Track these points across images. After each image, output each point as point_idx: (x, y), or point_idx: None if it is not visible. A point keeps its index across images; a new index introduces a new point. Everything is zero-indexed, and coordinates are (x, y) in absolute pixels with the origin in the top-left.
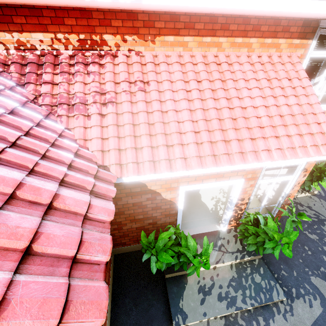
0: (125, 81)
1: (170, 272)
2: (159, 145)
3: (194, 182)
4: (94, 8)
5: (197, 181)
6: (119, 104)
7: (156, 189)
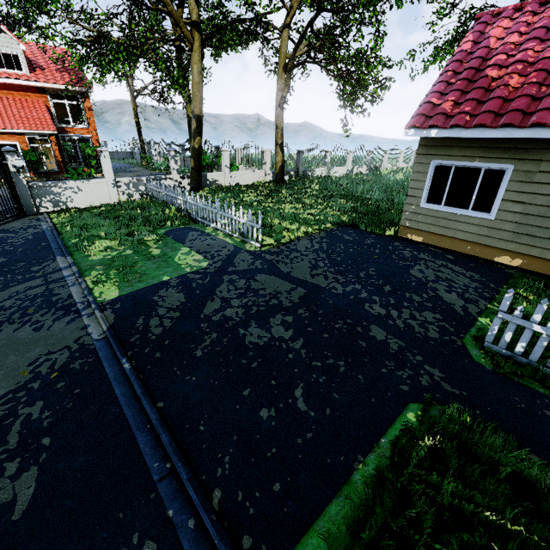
0: None
1: None
2: None
3: None
4: None
5: None
6: None
7: None
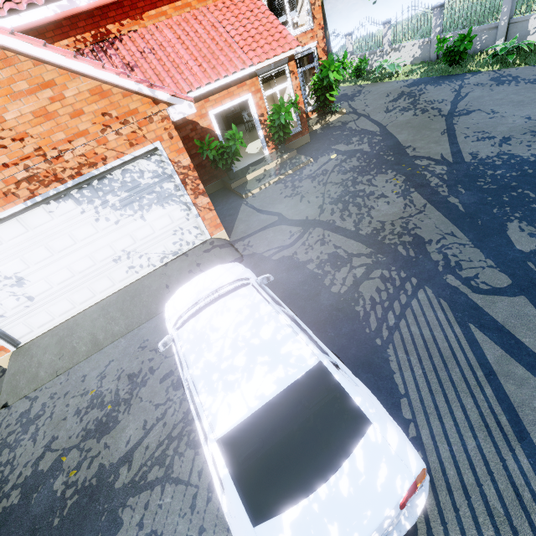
0: (136, 52)
1: (233, 182)
2: (178, 79)
3: (216, 105)
4: (94, 9)
5: (218, 103)
6: (141, 67)
7: (193, 119)
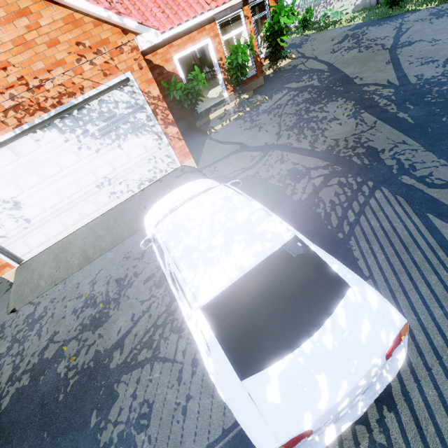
0: (105, 2)
1: (198, 121)
2: None
3: (179, 50)
4: None
5: (181, 48)
6: None
7: (159, 64)
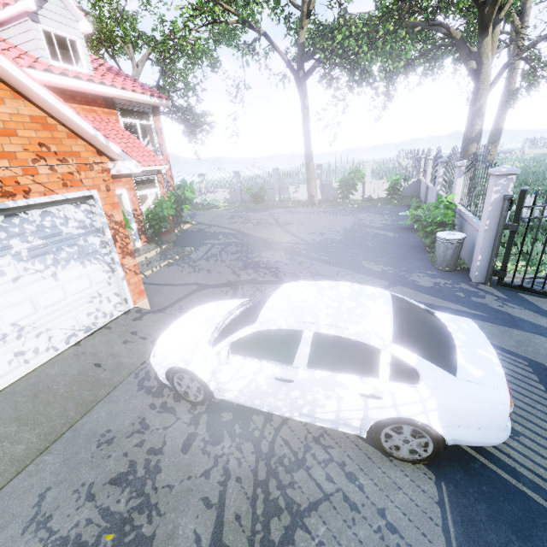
0: None
1: None
2: None
3: None
4: None
5: None
6: None
7: None
